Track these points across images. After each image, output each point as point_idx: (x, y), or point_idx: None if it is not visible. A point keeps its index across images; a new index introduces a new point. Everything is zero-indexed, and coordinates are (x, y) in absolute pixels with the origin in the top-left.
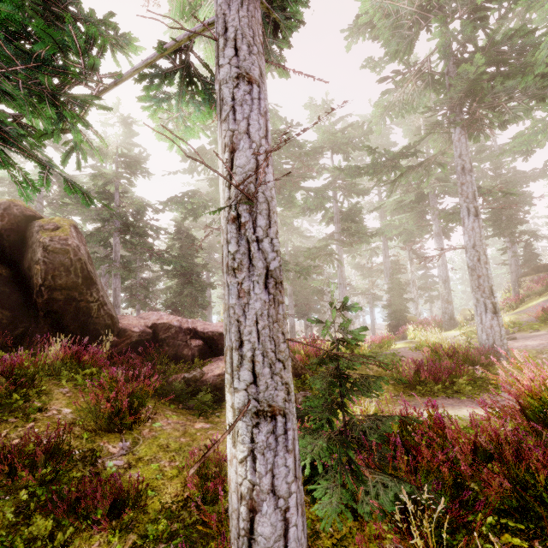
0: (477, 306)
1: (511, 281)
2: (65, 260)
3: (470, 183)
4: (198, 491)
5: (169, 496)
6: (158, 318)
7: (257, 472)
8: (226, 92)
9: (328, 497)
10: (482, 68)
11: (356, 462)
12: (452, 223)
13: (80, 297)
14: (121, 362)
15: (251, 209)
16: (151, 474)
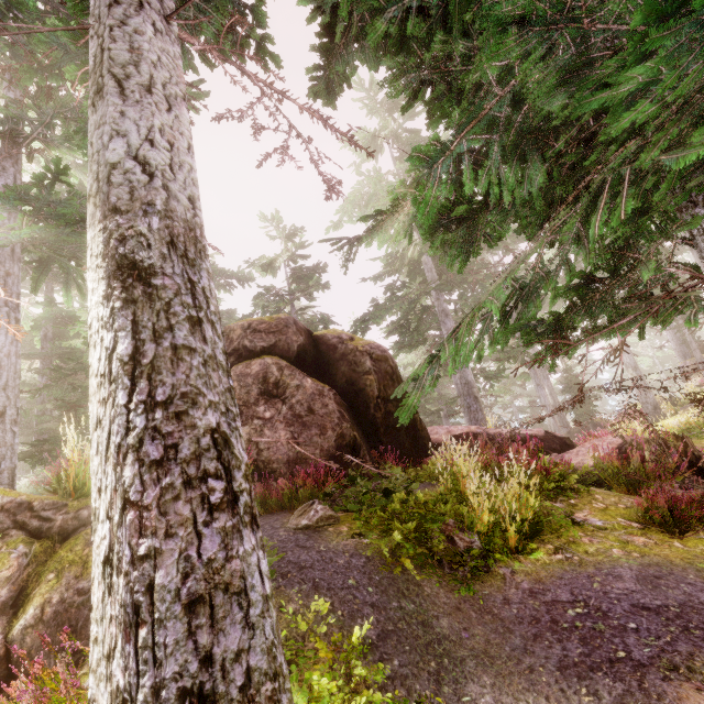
0: None
1: (696, 359)
2: (387, 368)
3: None
4: None
5: None
6: (447, 430)
7: None
8: None
9: None
10: None
11: None
12: None
13: None
14: None
15: None
16: None
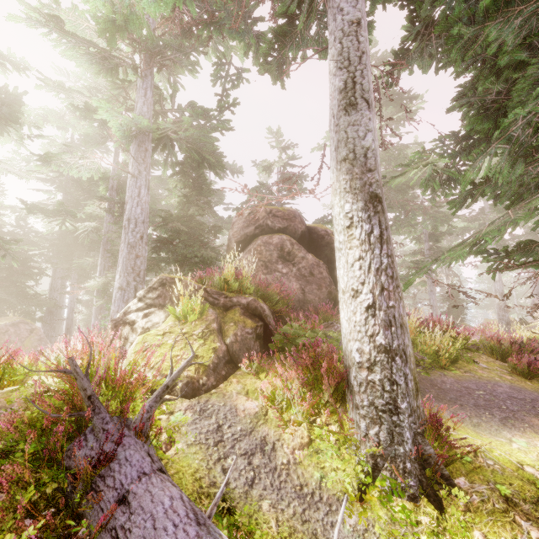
0: None
1: None
2: None
3: None
4: None
5: None
6: None
7: None
8: None
9: None
10: None
11: None
12: None
13: None
14: None
15: None
16: None
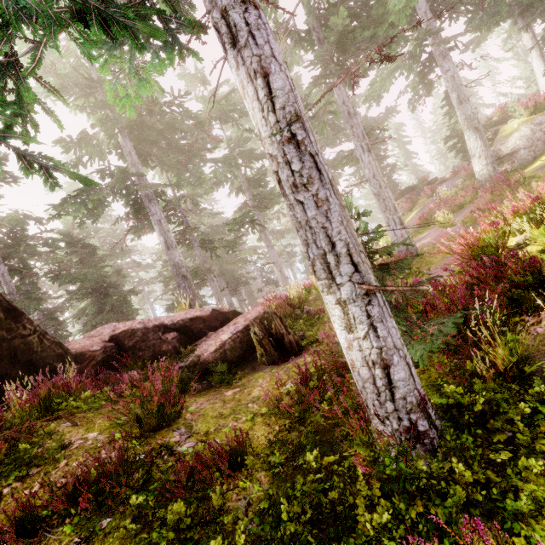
0: (389, 223)
1: None
2: None
3: (357, 125)
4: (296, 413)
5: (263, 437)
6: (113, 329)
7: (380, 337)
8: (236, 17)
9: (411, 348)
10: (347, 20)
11: (413, 322)
12: (347, 164)
13: (11, 334)
14: (102, 383)
15: (304, 126)
16: (231, 435)
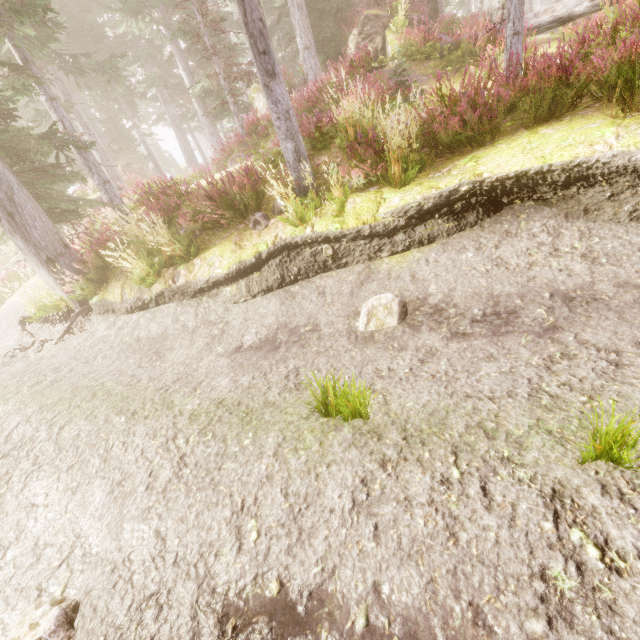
0: None
1: None
2: None
3: None
4: None
5: None
6: None
7: None
8: None
9: None
10: None
11: None
12: None
13: (436, 7)
14: None
15: None
16: None
